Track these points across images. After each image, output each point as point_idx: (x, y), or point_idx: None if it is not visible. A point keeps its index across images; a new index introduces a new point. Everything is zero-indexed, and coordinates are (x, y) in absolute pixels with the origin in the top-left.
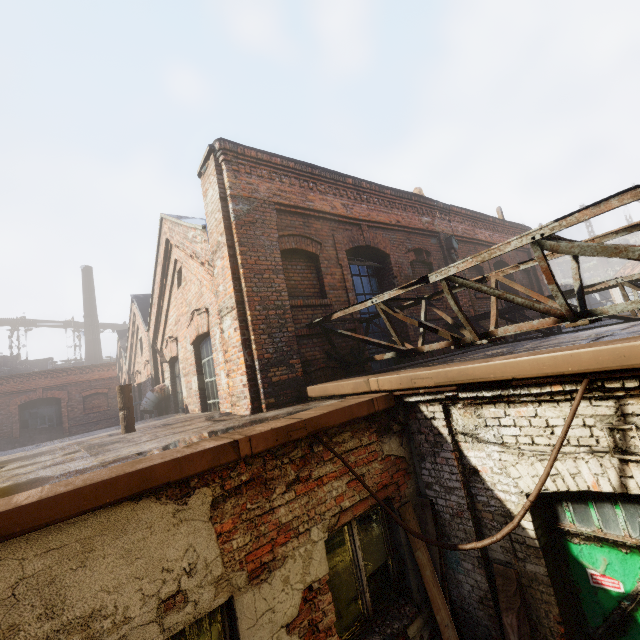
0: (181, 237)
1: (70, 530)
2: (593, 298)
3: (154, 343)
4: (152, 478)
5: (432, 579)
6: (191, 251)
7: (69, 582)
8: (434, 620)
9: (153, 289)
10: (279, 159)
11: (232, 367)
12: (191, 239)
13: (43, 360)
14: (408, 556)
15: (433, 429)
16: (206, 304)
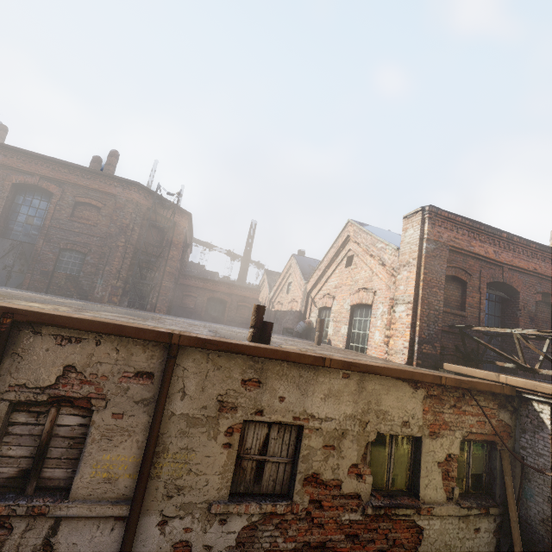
0: (368, 242)
1: (386, 381)
2: None
3: (309, 292)
4: (414, 376)
5: (511, 495)
6: (376, 255)
7: (383, 397)
8: (504, 517)
9: (322, 260)
10: (460, 218)
11: (396, 334)
12: (379, 248)
13: (214, 272)
14: (498, 476)
15: (538, 418)
16: (374, 287)
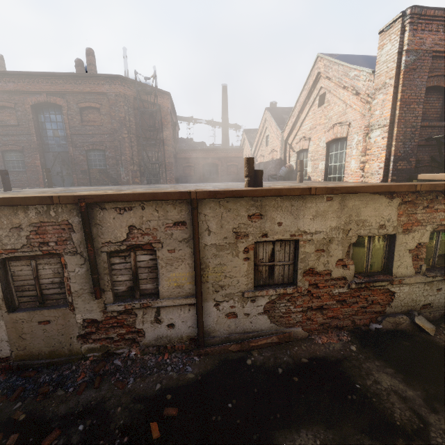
0: (339, 74)
1: (364, 197)
2: None
3: (286, 140)
4: (390, 188)
5: None
6: (349, 85)
7: (362, 210)
8: None
9: (295, 106)
10: None
11: (372, 158)
12: (352, 77)
13: (201, 143)
14: None
15: None
16: (348, 120)
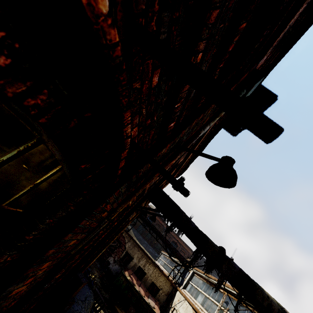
0: None
1: None
2: (186, 274)
3: None
4: None
5: None
6: None
7: None
8: None
9: None
10: None
11: None
12: None
13: None
14: None
15: None
16: None
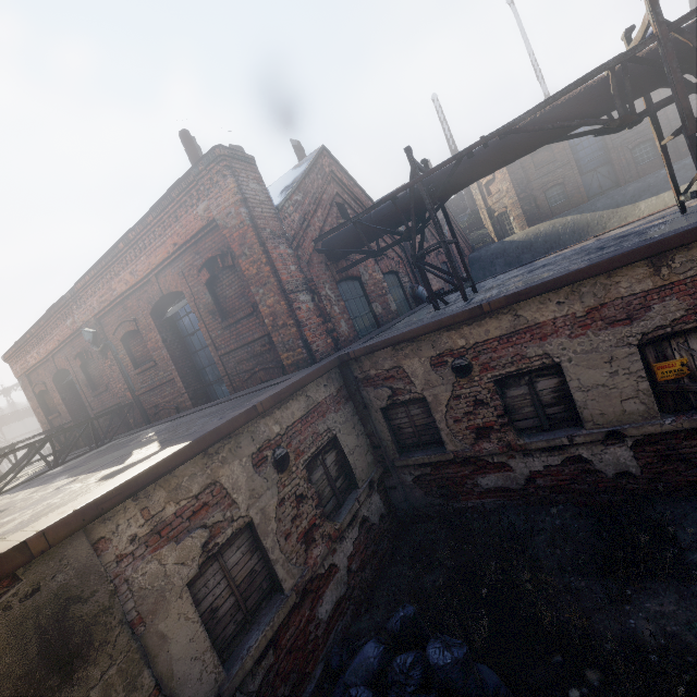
0: None
1: None
2: None
3: None
4: None
5: None
6: None
7: None
8: None
9: None
10: (11, 351)
11: None
12: None
13: None
14: None
15: None
16: None
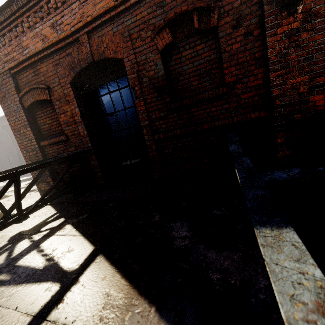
0: None
1: None
2: None
3: None
4: None
5: None
6: None
7: None
8: None
9: None
10: None
11: None
12: None
13: None
14: None
15: None
16: None
